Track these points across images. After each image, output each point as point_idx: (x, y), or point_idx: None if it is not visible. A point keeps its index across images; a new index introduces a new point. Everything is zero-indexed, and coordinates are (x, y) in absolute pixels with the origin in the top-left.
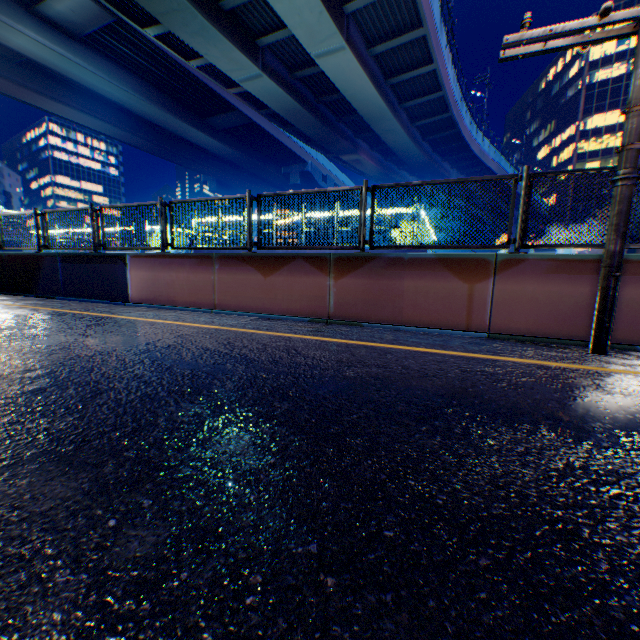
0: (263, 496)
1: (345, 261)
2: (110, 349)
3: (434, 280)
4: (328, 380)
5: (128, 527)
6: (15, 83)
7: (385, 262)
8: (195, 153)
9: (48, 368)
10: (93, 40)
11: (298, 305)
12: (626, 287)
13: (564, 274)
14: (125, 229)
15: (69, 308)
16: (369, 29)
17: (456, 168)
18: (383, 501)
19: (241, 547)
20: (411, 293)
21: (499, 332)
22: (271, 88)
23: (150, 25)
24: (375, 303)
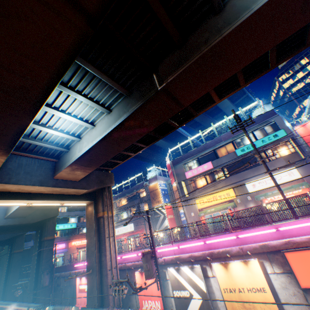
0: None
1: None
2: None
3: None
4: None
5: None
6: None
7: None
8: (153, 152)
9: None
10: None
11: None
12: None
13: None
14: None
15: None
16: None
17: None
18: None
19: None
20: None
21: None
22: None
23: None
24: None
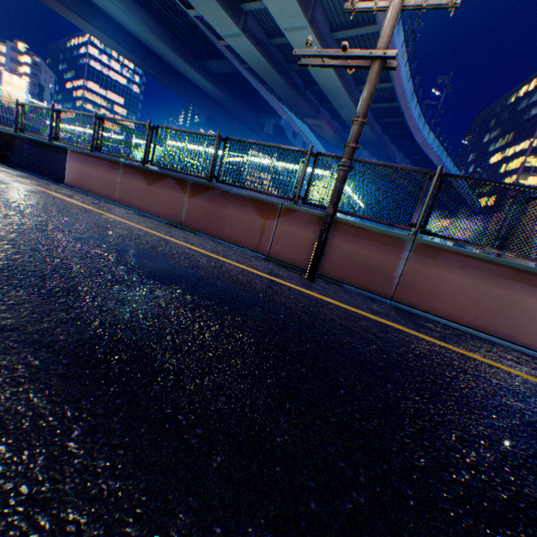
0: None
1: (197, 186)
2: None
3: (245, 212)
4: (87, 236)
5: None
6: None
7: (220, 193)
8: (191, 88)
9: None
10: None
11: (164, 211)
12: (349, 243)
13: (317, 226)
14: (73, 130)
15: (16, 176)
16: (333, 16)
17: (402, 152)
18: None
19: None
20: (230, 218)
21: (274, 257)
22: (249, 48)
23: None
24: (209, 220)
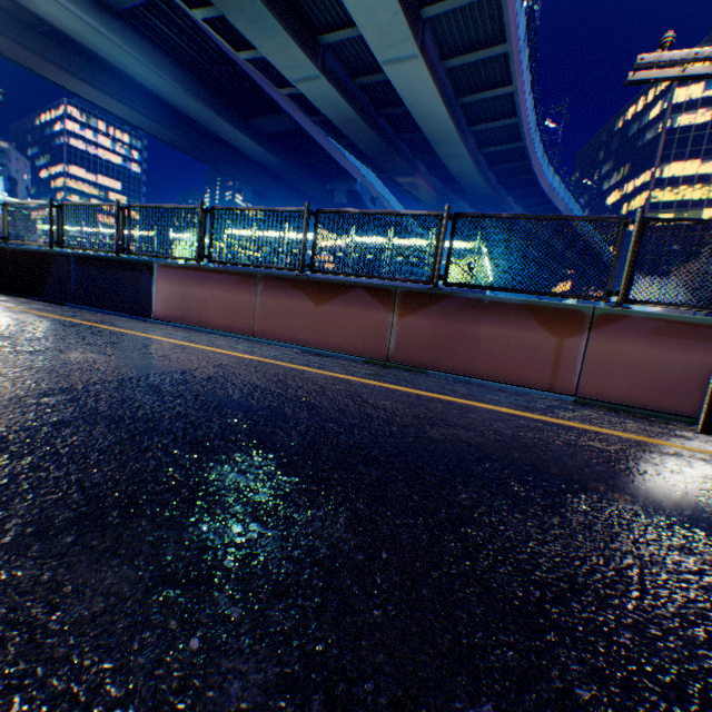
0: (390, 613)
1: (414, 297)
2: (140, 375)
3: (517, 329)
4: (413, 441)
5: (218, 654)
6: (37, 55)
7: (461, 302)
8: (232, 157)
9: (69, 393)
10: (132, 16)
11: (352, 342)
12: None
13: (672, 338)
14: (155, 233)
15: (82, 318)
16: (446, 39)
17: (520, 204)
18: (552, 634)
19: (387, 703)
20: (488, 341)
21: (587, 397)
22: (328, 93)
23: (200, 6)
24: (444, 348)
